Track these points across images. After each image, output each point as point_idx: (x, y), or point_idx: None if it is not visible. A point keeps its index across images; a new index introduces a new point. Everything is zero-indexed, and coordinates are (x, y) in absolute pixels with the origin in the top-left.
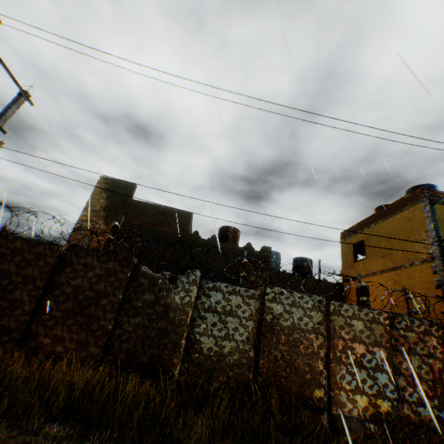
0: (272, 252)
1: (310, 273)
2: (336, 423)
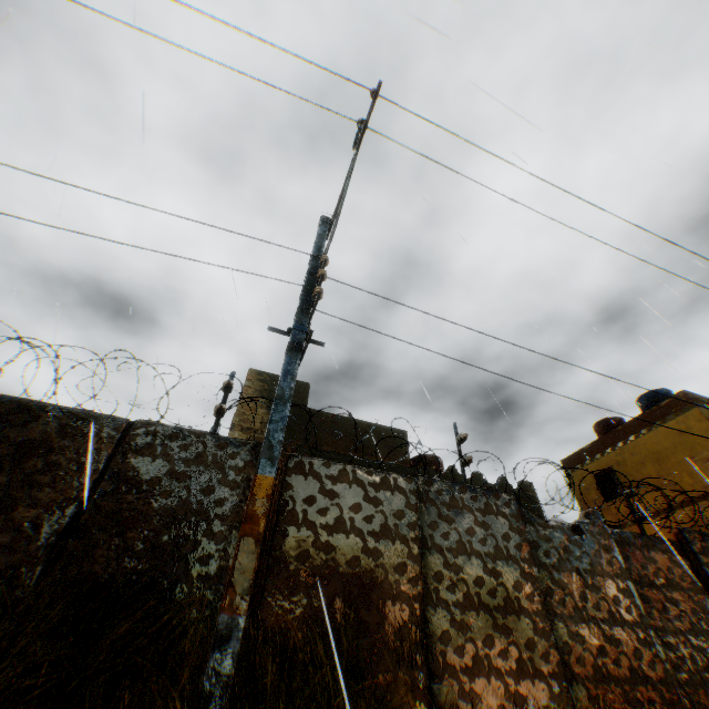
0: None
1: None
2: None
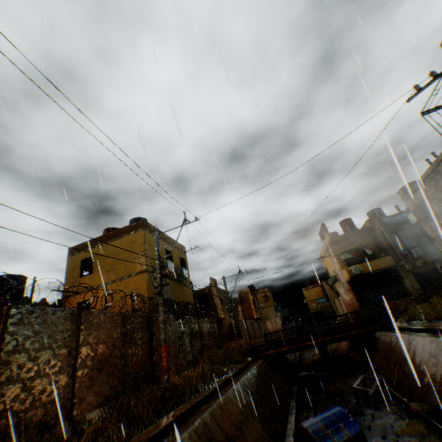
0: None
1: (23, 294)
2: (79, 425)
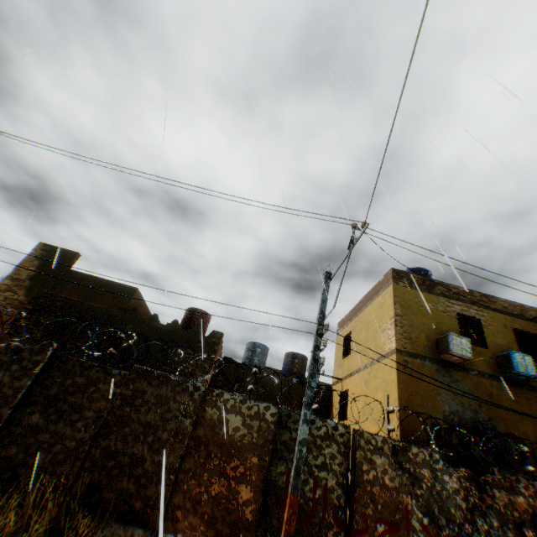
0: (256, 344)
1: (300, 373)
2: None
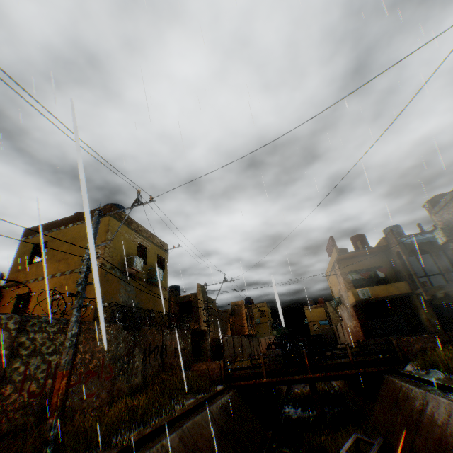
0: None
1: None
2: None
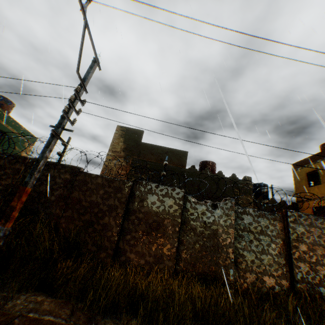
0: None
1: (267, 195)
2: None
